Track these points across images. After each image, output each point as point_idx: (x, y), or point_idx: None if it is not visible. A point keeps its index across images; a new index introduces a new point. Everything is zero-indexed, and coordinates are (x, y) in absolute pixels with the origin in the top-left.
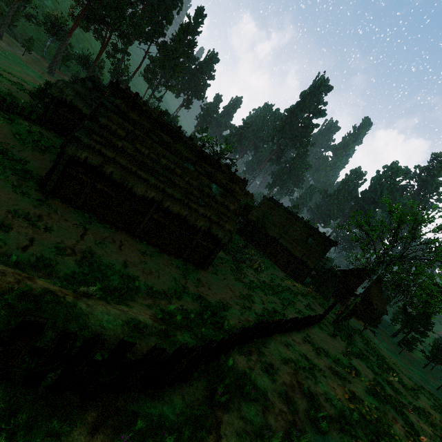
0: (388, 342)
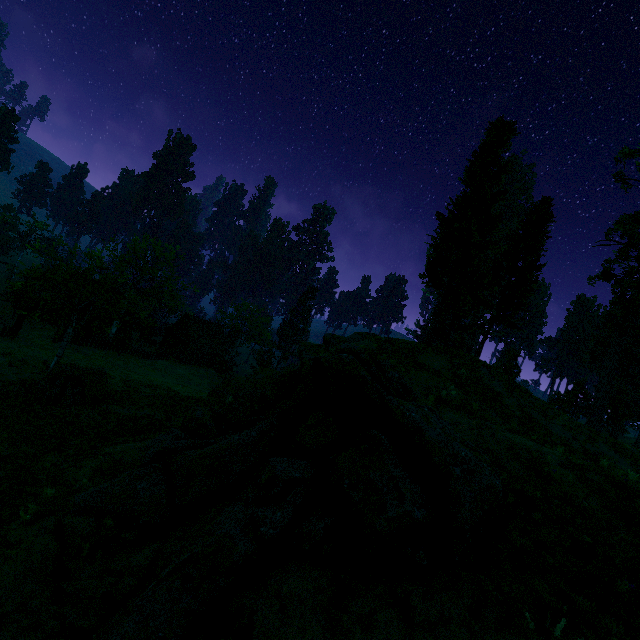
0: (218, 375)
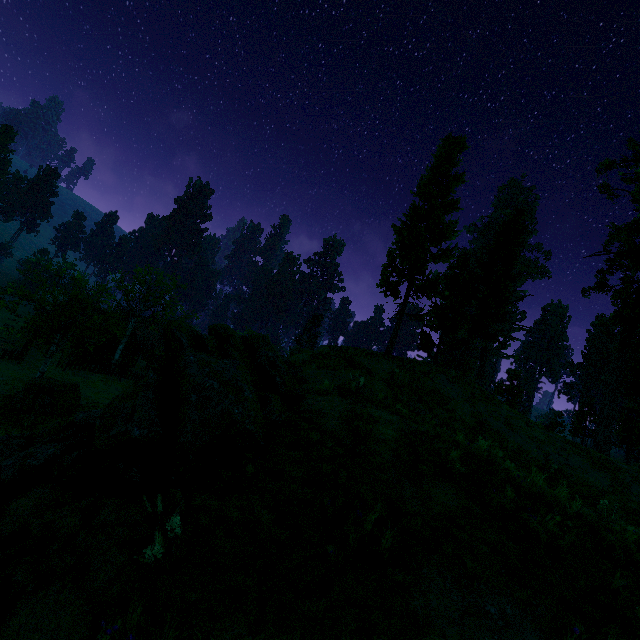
0: None
